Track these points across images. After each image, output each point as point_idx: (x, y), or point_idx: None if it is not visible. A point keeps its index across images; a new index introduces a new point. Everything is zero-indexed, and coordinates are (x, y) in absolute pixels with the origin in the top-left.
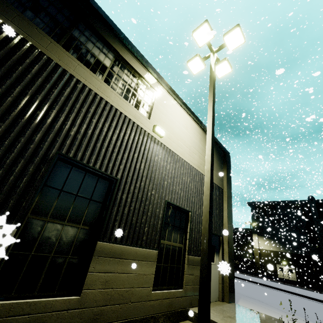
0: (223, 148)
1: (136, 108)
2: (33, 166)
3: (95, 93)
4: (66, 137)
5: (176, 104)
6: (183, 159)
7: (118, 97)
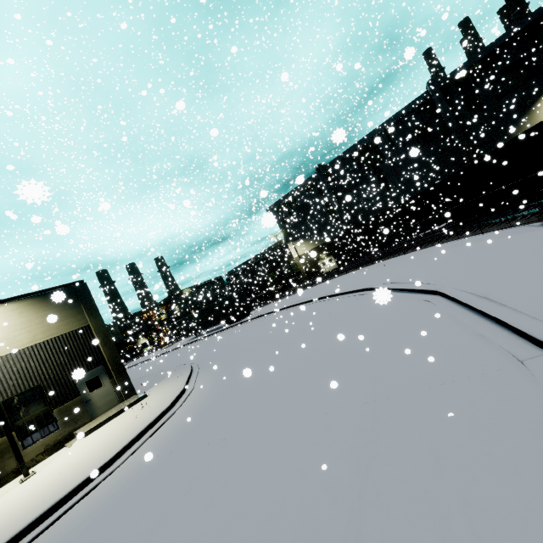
0: (68, 285)
1: None
2: None
3: None
4: None
5: None
6: (3, 356)
7: None
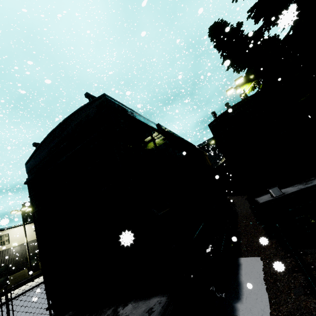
0: None
1: (4, 244)
2: None
3: None
4: None
5: (19, 227)
6: (29, 241)
7: None
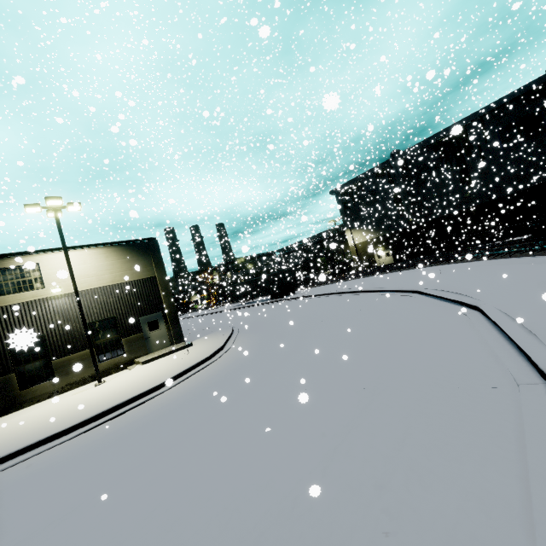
0: (143, 240)
1: (32, 288)
2: (3, 354)
3: (1, 307)
4: (5, 336)
5: (63, 253)
6: (92, 289)
7: (15, 296)
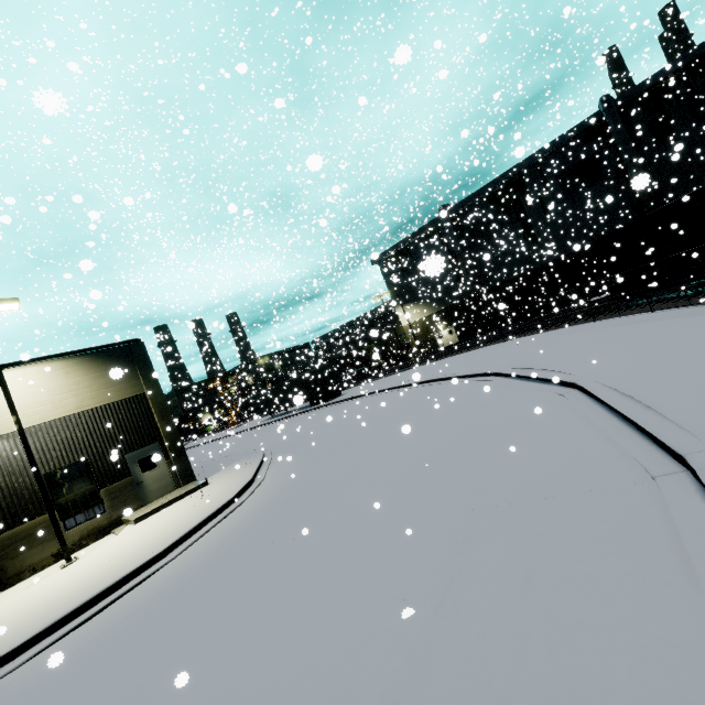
0: (122, 343)
1: None
2: None
3: None
4: None
5: None
6: (47, 422)
7: None
